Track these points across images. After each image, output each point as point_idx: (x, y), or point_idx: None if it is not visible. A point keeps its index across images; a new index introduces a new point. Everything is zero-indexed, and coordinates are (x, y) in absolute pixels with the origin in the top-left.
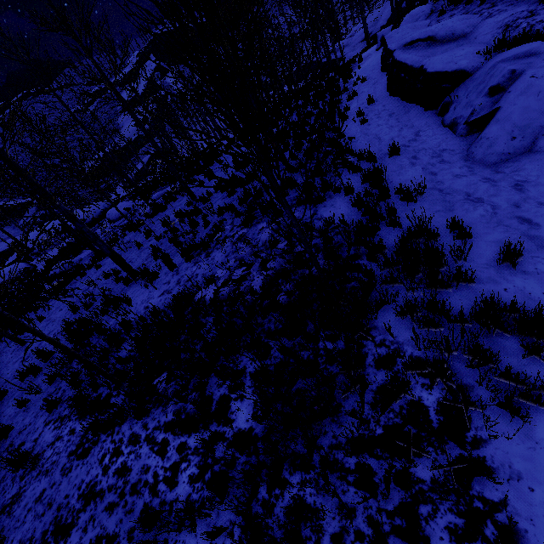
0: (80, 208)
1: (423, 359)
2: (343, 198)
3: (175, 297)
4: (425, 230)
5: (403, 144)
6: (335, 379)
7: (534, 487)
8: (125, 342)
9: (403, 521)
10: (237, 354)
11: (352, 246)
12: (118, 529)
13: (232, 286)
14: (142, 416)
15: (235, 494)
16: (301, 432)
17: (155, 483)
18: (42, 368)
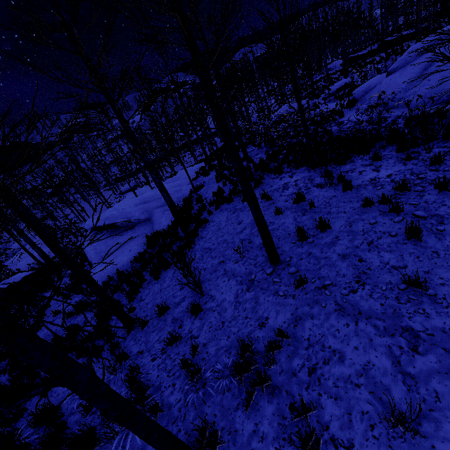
0: None
1: None
2: None
3: None
4: None
5: None
6: None
7: None
8: None
9: None
10: None
11: None
12: None
13: None
14: None
15: None
16: None
17: None
18: None
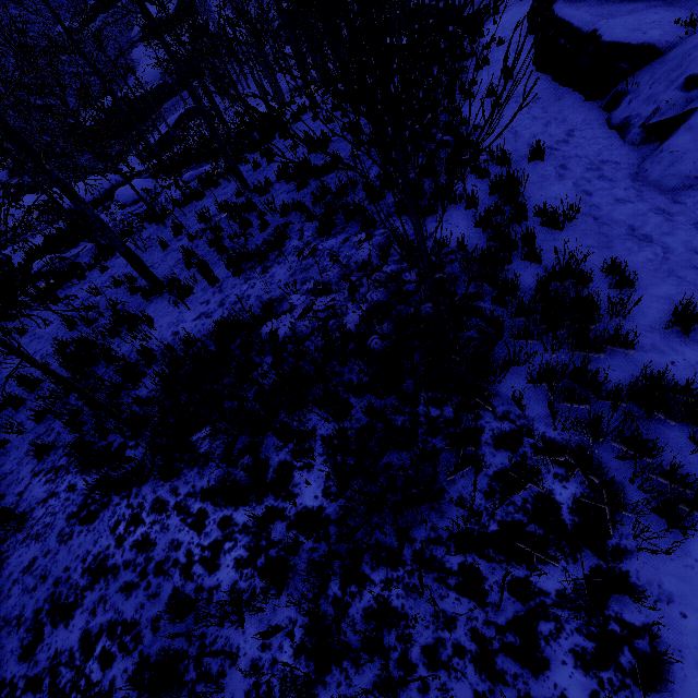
0: (81, 179)
1: (559, 442)
2: (463, 212)
3: (218, 324)
4: (574, 271)
5: (549, 146)
6: (440, 457)
7: (687, 613)
8: (145, 378)
9: (516, 638)
10: (308, 410)
11: (471, 282)
12: (138, 616)
13: (316, 321)
14: (170, 477)
15: (298, 587)
16: (389, 518)
17: (189, 563)
18: (25, 400)
